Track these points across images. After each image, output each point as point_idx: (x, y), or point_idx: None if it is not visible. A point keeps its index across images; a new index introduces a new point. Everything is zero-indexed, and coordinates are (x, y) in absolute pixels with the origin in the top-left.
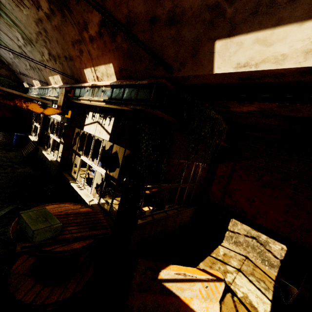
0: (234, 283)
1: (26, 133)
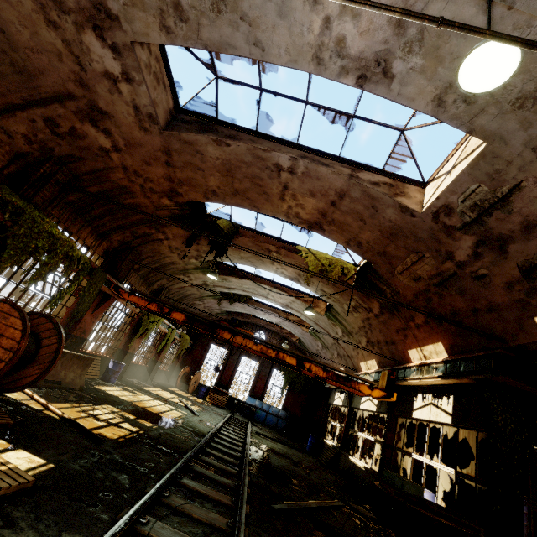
0: None
1: (320, 436)
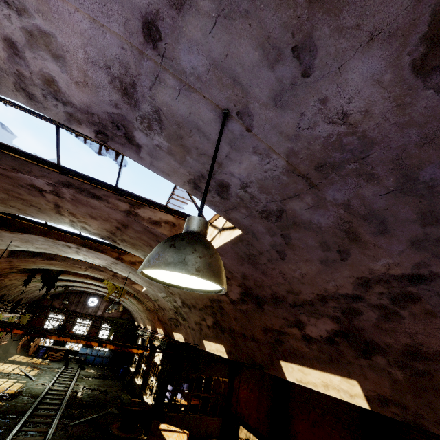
0: None
1: (129, 365)
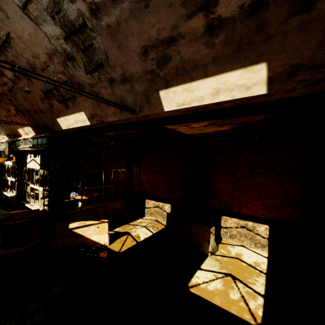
0: (134, 231)
1: None
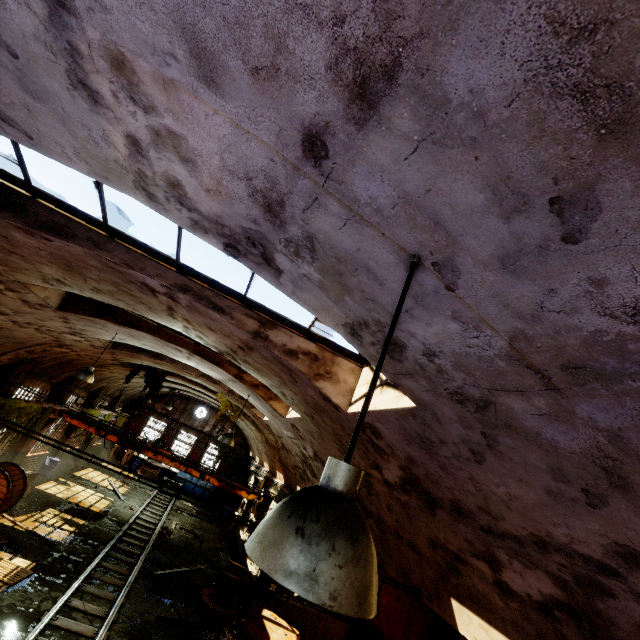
0: None
1: (234, 508)
